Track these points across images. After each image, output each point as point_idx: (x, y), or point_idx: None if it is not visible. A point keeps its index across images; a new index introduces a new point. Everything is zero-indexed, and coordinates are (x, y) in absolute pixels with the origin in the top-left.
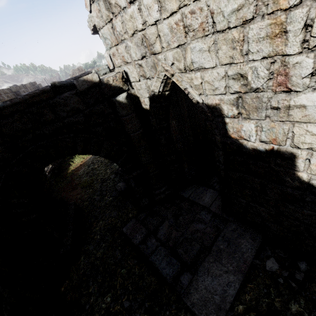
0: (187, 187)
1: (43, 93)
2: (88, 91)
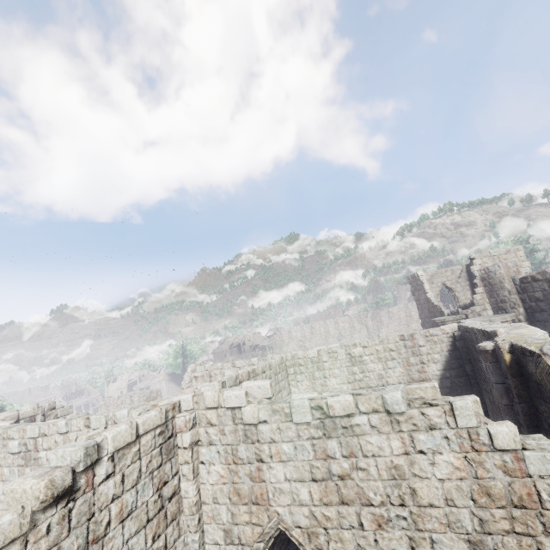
0: None
1: None
2: None
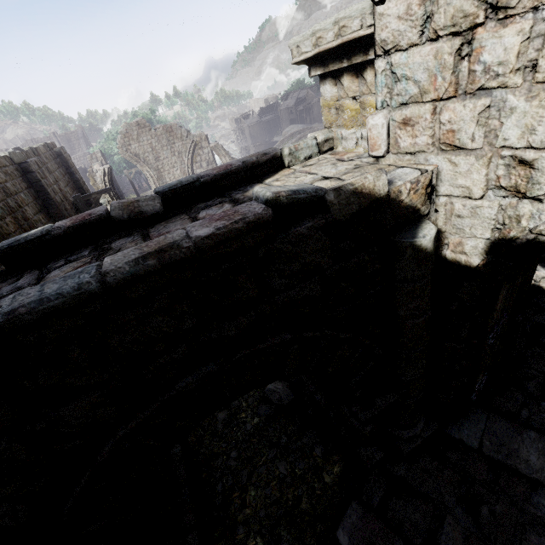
0: (464, 418)
1: (252, 229)
2: (352, 219)
